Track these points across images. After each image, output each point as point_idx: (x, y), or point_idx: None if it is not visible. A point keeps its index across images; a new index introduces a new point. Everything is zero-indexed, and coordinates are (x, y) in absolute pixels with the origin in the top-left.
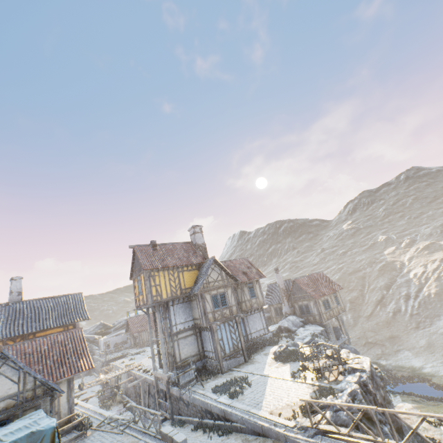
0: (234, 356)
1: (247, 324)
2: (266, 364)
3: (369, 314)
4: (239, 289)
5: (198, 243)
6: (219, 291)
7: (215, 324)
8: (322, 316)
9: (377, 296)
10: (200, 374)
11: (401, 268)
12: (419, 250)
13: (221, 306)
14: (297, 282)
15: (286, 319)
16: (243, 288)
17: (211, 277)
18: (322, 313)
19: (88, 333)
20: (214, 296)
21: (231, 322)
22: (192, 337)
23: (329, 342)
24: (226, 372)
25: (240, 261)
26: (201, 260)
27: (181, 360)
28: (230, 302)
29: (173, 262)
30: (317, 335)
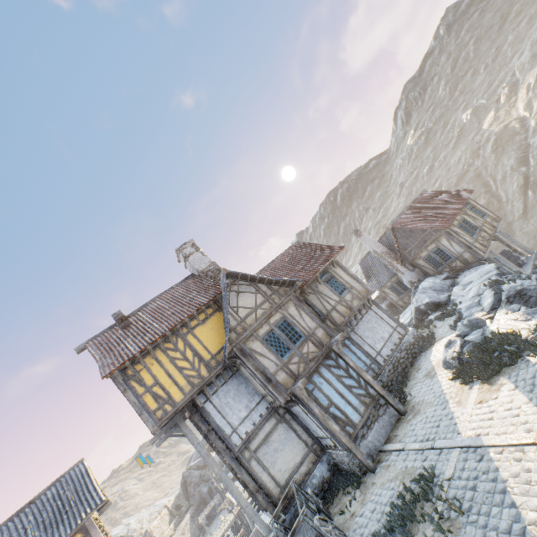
0: (374, 417)
1: (362, 341)
2: (448, 403)
3: (522, 211)
4: (312, 295)
5: (201, 270)
6: (273, 322)
7: (297, 388)
8: (475, 248)
9: (517, 182)
10: (333, 493)
11: (524, 125)
12: (532, 86)
13: (292, 347)
14: (398, 226)
15: (419, 291)
16: (317, 288)
17: (243, 308)
18: (472, 244)
19: (196, 458)
20: (268, 337)
21: (329, 360)
22: (280, 429)
23: (535, 277)
24: (378, 462)
25: (289, 252)
26: (216, 291)
27: (282, 487)
28: (304, 327)
29: (163, 327)
30: (497, 280)
